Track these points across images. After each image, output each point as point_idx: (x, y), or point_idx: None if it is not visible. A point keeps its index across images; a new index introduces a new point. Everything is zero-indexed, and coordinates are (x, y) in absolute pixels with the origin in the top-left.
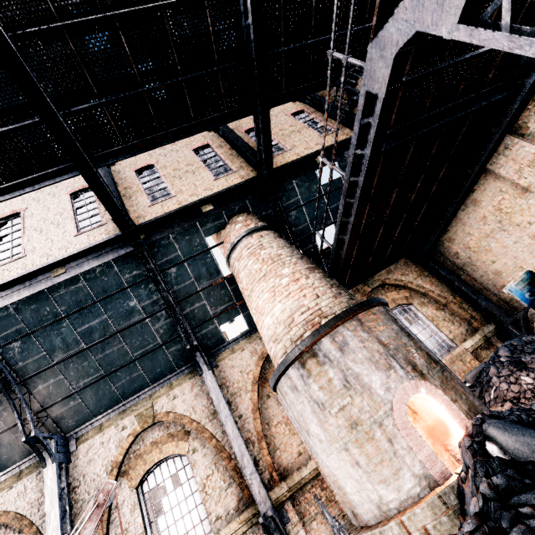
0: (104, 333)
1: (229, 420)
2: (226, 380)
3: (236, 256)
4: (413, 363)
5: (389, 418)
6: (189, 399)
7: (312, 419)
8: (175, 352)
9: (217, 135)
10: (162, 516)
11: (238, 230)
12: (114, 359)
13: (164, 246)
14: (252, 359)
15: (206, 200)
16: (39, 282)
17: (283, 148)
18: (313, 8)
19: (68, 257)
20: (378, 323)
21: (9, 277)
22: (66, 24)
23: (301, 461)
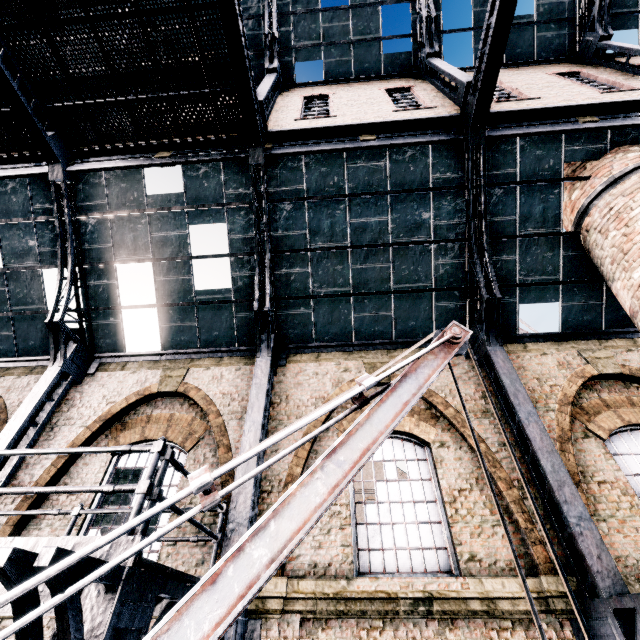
0: (376, 238)
1: (534, 420)
2: None
3: (625, 188)
4: None
5: None
6: (445, 378)
7: None
8: (443, 309)
9: (593, 67)
10: (373, 503)
11: (634, 158)
12: (371, 279)
13: (502, 152)
14: (560, 370)
15: (592, 106)
16: (343, 143)
17: None
18: None
19: (386, 122)
20: None
21: (317, 125)
22: None
23: None
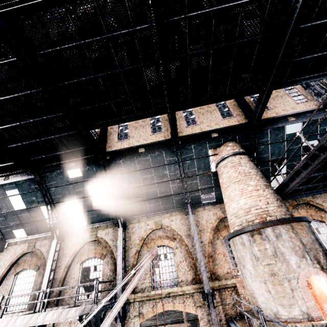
0: (151, 181)
1: (197, 242)
2: (198, 222)
3: (223, 164)
4: (318, 260)
5: (295, 280)
6: (178, 224)
7: (249, 261)
8: (177, 200)
9: None
10: (157, 268)
11: (228, 150)
12: (151, 194)
13: (187, 149)
14: (213, 217)
15: (215, 130)
16: (133, 153)
17: (267, 106)
18: (325, 37)
19: (147, 144)
20: (303, 231)
21: (123, 148)
22: (190, 54)
23: (227, 276)
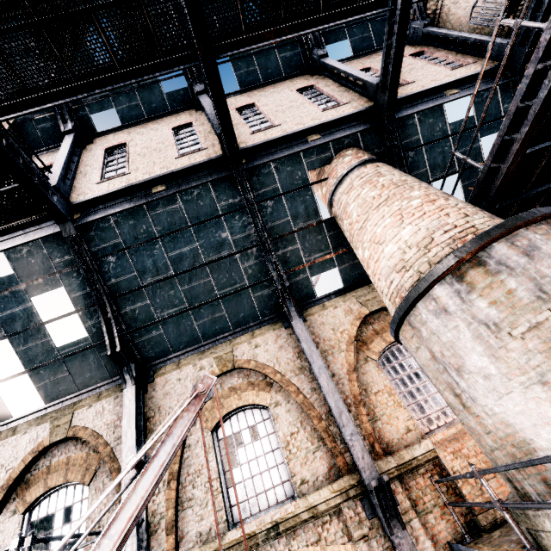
0: (193, 262)
1: (323, 372)
2: (316, 336)
3: (345, 188)
4: None
5: None
6: (272, 350)
7: (472, 347)
8: (260, 298)
9: (322, 78)
10: (237, 467)
11: (348, 162)
12: (200, 293)
13: (263, 175)
14: (346, 318)
15: (314, 128)
16: (140, 197)
17: (402, 83)
18: None
19: (169, 174)
20: None
21: (114, 189)
22: None
23: (410, 439)
